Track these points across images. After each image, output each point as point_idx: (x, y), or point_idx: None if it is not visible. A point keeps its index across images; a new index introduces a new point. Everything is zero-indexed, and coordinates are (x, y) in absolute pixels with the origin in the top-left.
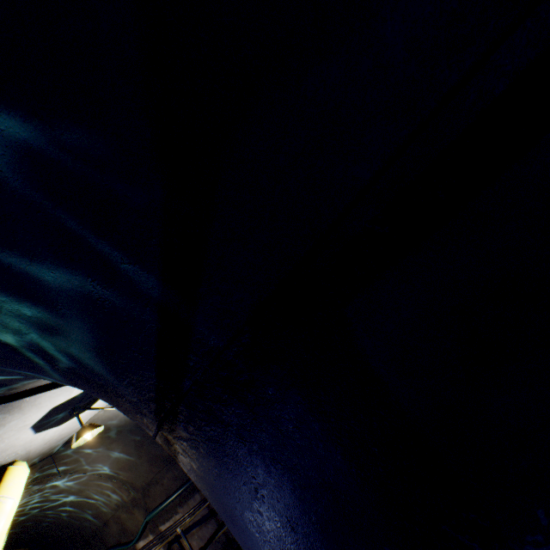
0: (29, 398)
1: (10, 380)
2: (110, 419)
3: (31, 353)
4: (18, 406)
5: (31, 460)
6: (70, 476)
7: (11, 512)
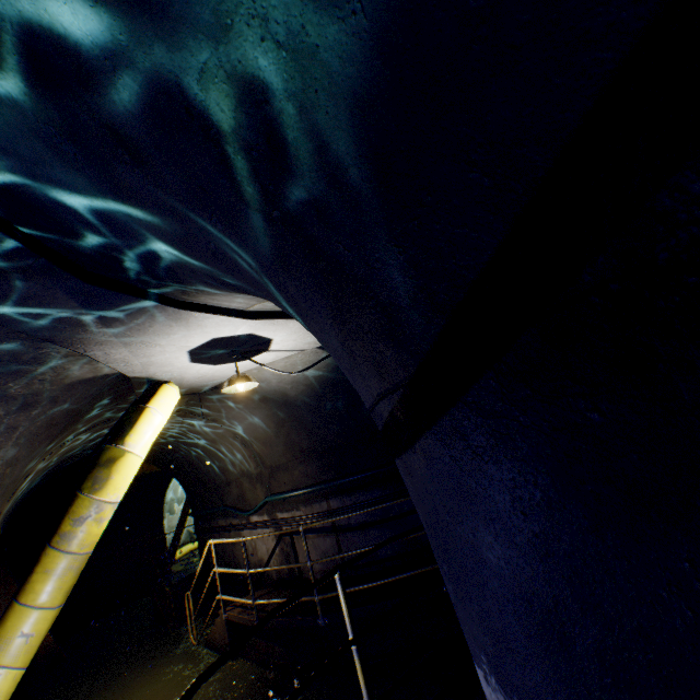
0: (198, 314)
1: (187, 275)
2: (260, 383)
3: (246, 172)
4: (186, 319)
5: (182, 388)
6: (210, 423)
7: (158, 427)
